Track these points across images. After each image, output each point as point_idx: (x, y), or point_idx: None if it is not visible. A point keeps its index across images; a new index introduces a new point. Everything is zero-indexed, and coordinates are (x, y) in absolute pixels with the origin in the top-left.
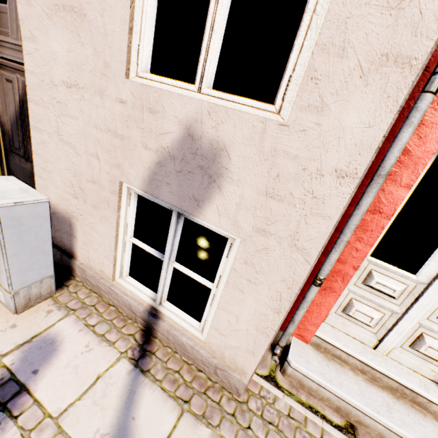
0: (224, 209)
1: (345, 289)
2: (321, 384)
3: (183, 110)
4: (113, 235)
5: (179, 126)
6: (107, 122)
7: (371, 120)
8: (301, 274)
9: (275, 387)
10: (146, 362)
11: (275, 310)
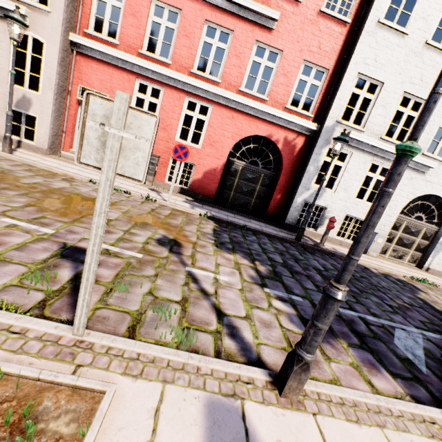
0: (34, 110)
1: (76, 139)
2: (69, 155)
3: (22, 92)
4: (5, 120)
5: (22, 94)
6: (3, 92)
7: (51, 96)
8: (50, 120)
9: (57, 157)
10: (19, 148)
11: (48, 129)
